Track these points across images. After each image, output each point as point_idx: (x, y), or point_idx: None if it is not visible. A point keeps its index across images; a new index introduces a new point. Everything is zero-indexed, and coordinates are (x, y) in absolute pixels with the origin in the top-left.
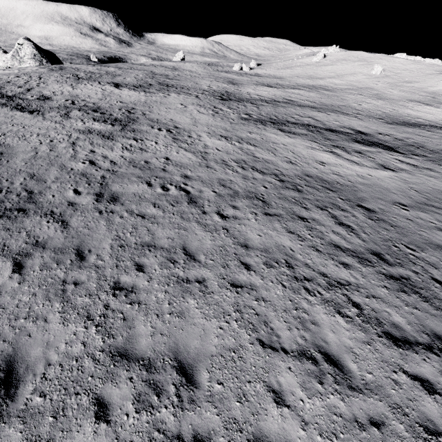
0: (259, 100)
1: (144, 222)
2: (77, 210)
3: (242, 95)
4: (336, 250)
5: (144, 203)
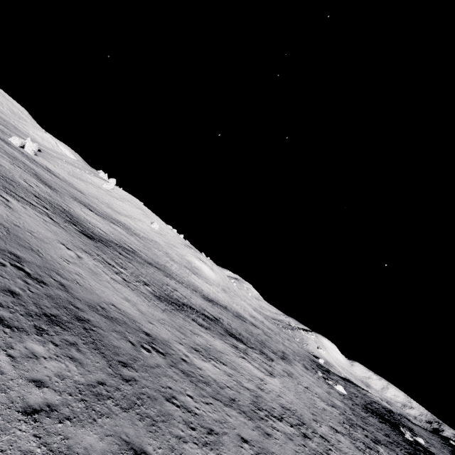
0: (114, 244)
1: None
2: None
3: (89, 226)
4: None
5: None
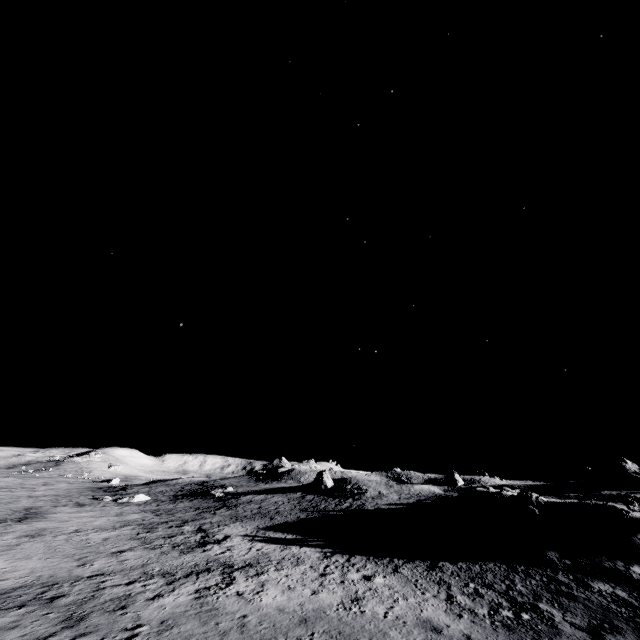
0: None
1: None
2: None
3: None
4: (168, 586)
5: None
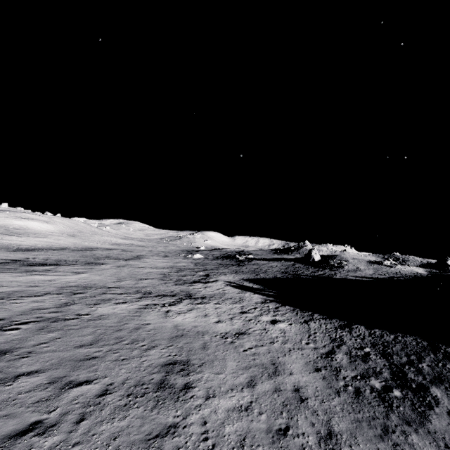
0: None
1: (66, 337)
2: (2, 371)
3: None
4: (137, 299)
5: (32, 338)
